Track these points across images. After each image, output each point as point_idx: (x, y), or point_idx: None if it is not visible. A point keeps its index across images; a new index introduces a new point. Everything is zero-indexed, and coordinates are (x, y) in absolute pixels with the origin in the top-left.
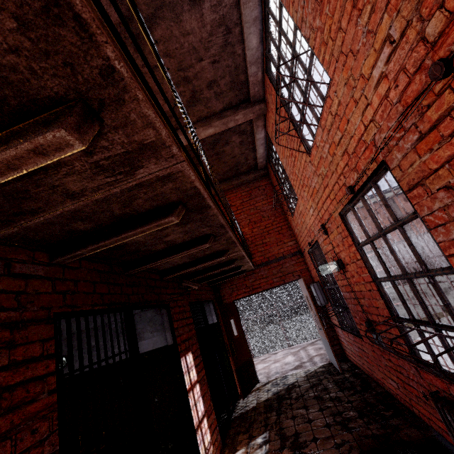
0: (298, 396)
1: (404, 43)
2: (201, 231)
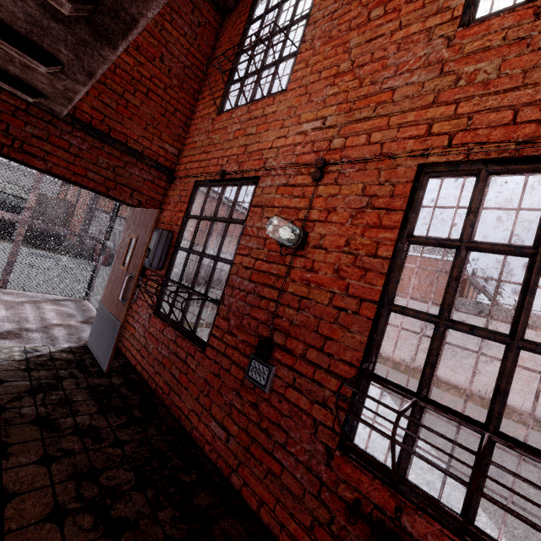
0: None
1: None
2: None
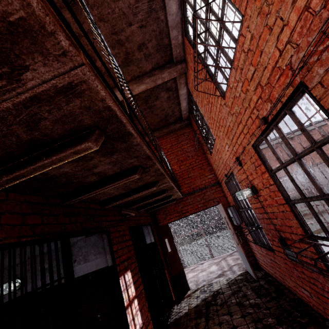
0: (222, 302)
1: None
2: (129, 162)
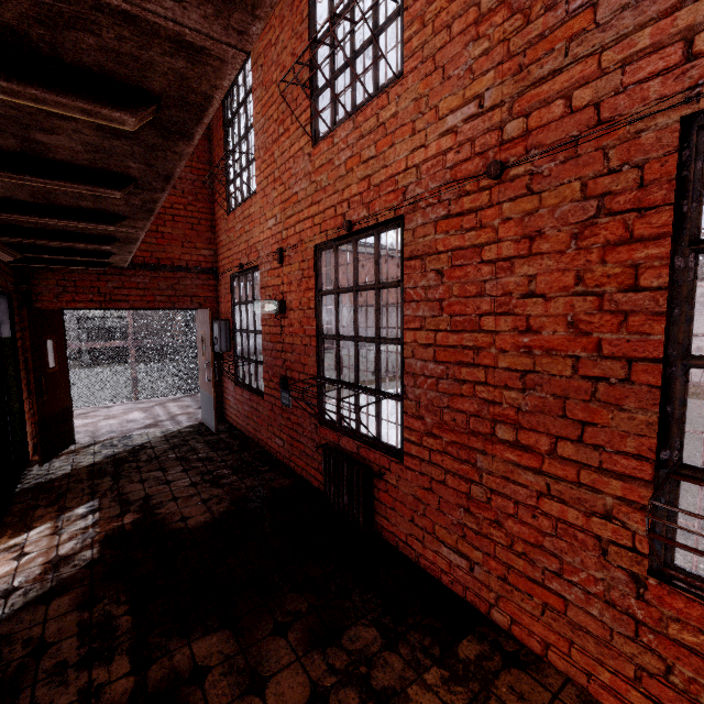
0: (151, 458)
1: (488, 118)
2: (125, 164)
